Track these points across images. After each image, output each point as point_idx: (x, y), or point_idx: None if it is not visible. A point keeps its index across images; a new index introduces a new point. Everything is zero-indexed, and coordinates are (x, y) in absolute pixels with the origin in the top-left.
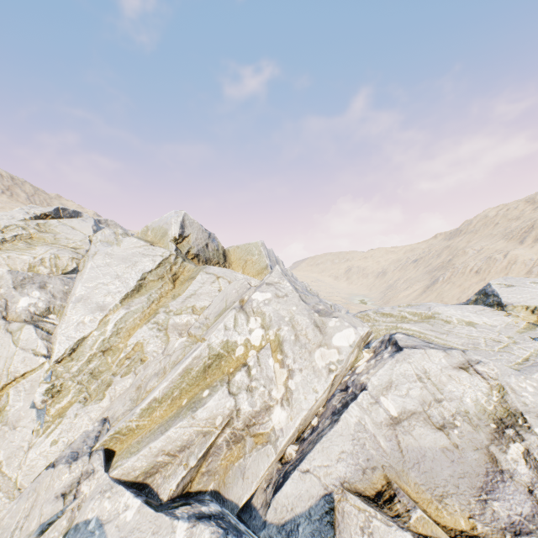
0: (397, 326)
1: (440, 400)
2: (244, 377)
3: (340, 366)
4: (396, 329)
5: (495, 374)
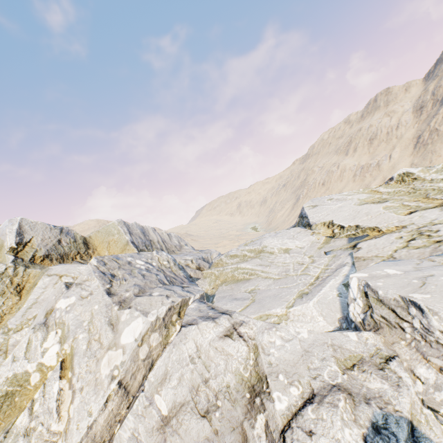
0: (237, 267)
1: (207, 380)
2: (25, 417)
3: (121, 370)
4: (237, 270)
5: (253, 333)
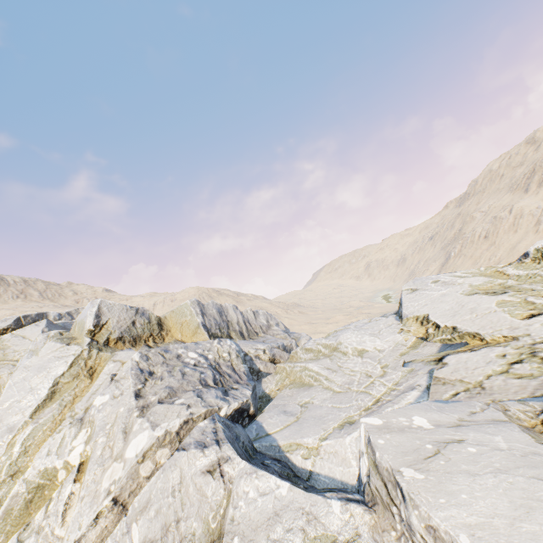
0: (305, 367)
1: (178, 520)
2: (42, 514)
3: (116, 487)
4: (304, 371)
5: (234, 475)
